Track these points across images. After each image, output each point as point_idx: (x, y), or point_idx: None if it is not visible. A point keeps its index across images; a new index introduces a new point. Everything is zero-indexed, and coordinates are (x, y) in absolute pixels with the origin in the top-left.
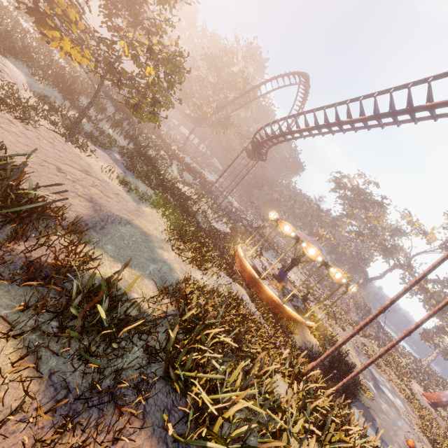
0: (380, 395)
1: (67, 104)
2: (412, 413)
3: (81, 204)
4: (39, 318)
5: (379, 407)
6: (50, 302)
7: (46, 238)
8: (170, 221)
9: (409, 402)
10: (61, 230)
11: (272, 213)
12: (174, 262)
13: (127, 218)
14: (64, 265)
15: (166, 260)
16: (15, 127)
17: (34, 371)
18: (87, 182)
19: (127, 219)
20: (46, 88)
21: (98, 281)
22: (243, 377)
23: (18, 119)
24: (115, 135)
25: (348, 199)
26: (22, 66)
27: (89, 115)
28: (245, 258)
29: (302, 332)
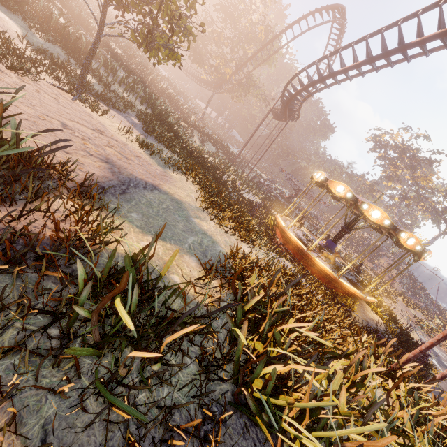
0: None
1: (73, 63)
2: None
3: (94, 164)
4: (27, 324)
5: None
6: (47, 296)
7: (40, 200)
8: (202, 188)
9: None
10: (68, 193)
11: (318, 174)
12: (216, 234)
13: (153, 183)
14: (68, 238)
15: (205, 231)
16: (7, 77)
17: (11, 433)
18: (100, 141)
19: (153, 184)
20: (47, 44)
21: (122, 259)
22: (339, 387)
23: (11, 69)
24: (131, 100)
25: (390, 158)
26: (15, 18)
27: (99, 76)
28: (287, 228)
29: (361, 309)
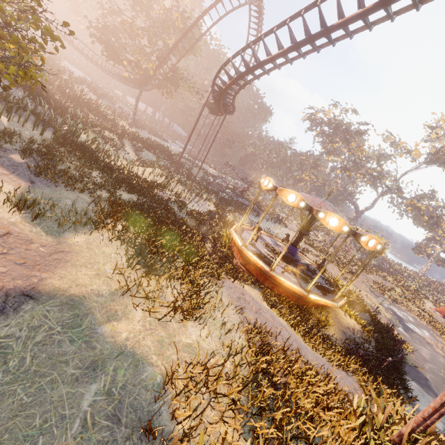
0: (413, 338)
1: None
2: (439, 339)
3: None
4: None
5: (420, 355)
6: None
7: None
8: (126, 242)
9: (431, 326)
10: None
11: (265, 181)
12: (142, 336)
13: (26, 285)
14: None
15: (124, 343)
16: None
17: None
18: None
19: (24, 288)
20: None
21: None
22: None
23: None
24: (15, 125)
25: (327, 135)
26: None
27: None
28: (245, 247)
29: (335, 317)
